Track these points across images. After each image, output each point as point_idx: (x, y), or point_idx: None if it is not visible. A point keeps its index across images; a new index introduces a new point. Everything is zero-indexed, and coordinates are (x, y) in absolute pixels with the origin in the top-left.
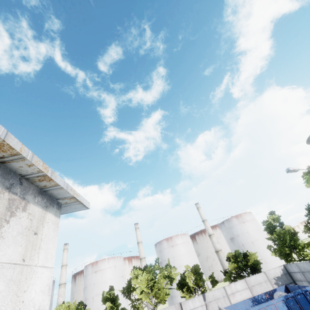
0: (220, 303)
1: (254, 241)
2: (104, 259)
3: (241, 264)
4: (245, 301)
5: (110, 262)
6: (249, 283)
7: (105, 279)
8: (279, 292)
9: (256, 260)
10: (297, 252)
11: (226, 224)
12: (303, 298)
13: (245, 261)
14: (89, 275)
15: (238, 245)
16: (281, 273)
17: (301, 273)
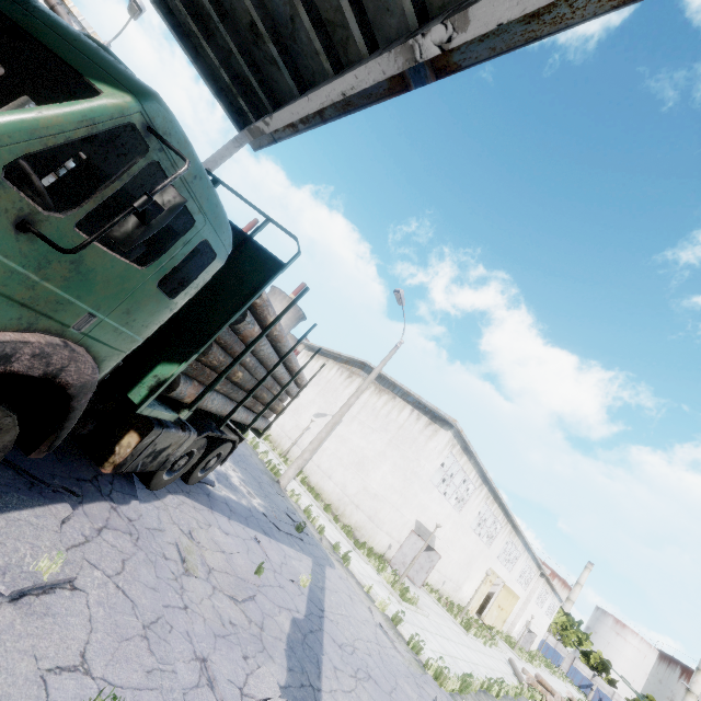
0: (602, 690)
1: None
2: None
3: None
4: None
5: None
6: None
7: None
8: None
9: None
10: None
11: None
12: None
13: None
14: None
15: None
16: None
17: None
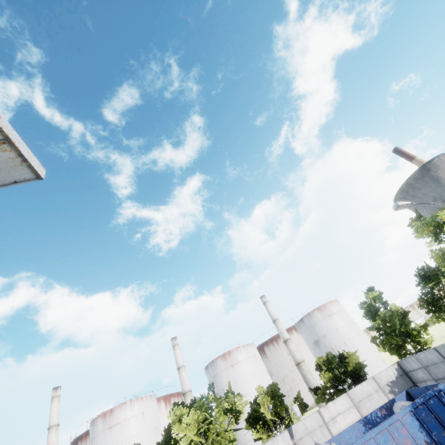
0: (316, 439)
1: (346, 341)
2: (125, 404)
3: (339, 372)
4: (353, 426)
5: (134, 408)
6: (354, 398)
7: (127, 437)
8: (400, 403)
9: (359, 363)
10: (412, 341)
11: (307, 321)
12: (438, 403)
13: (343, 367)
14: (100, 435)
15: (326, 350)
16: (396, 375)
17: (424, 369)
